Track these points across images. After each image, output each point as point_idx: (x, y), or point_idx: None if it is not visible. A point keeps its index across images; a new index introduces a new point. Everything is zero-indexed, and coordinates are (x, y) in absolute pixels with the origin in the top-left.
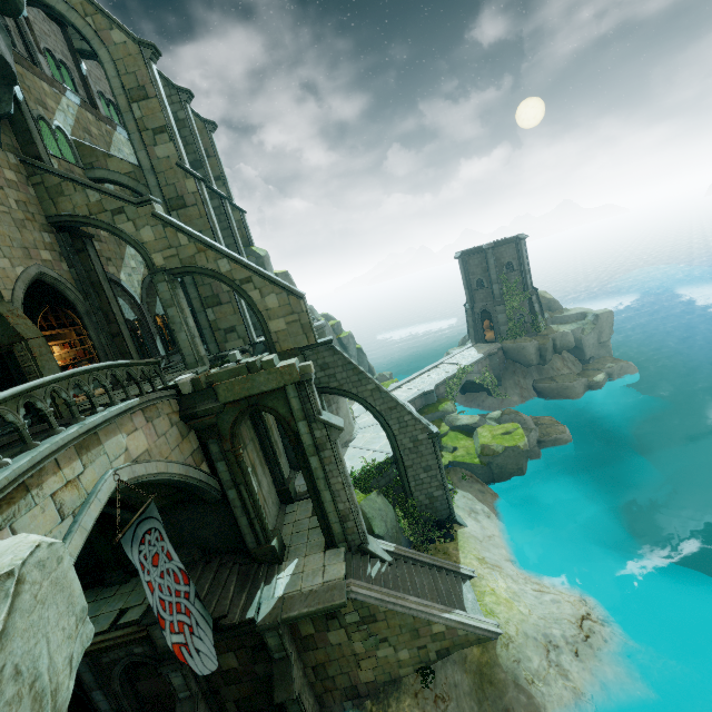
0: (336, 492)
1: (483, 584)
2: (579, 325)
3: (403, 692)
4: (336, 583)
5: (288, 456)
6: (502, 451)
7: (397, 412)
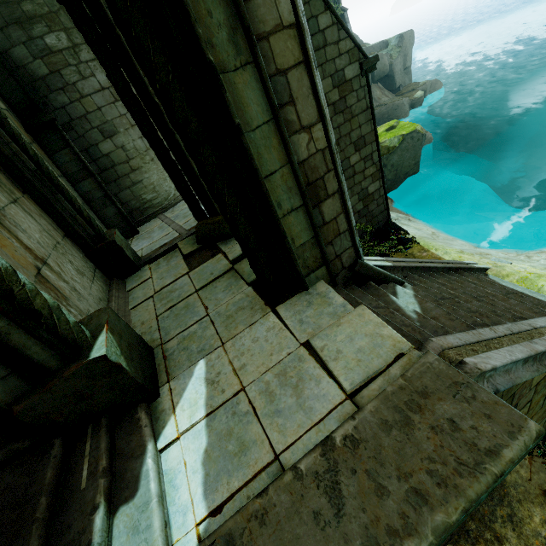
0: (278, 81)
1: (512, 272)
2: (385, 52)
3: (517, 502)
4: (409, 375)
5: (100, 216)
6: (399, 143)
7: (304, 3)
